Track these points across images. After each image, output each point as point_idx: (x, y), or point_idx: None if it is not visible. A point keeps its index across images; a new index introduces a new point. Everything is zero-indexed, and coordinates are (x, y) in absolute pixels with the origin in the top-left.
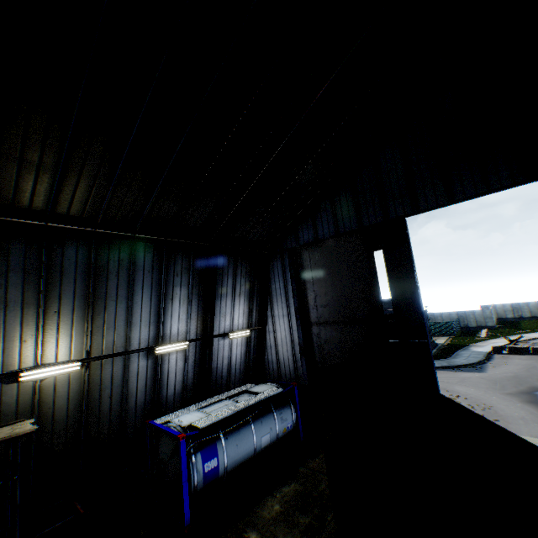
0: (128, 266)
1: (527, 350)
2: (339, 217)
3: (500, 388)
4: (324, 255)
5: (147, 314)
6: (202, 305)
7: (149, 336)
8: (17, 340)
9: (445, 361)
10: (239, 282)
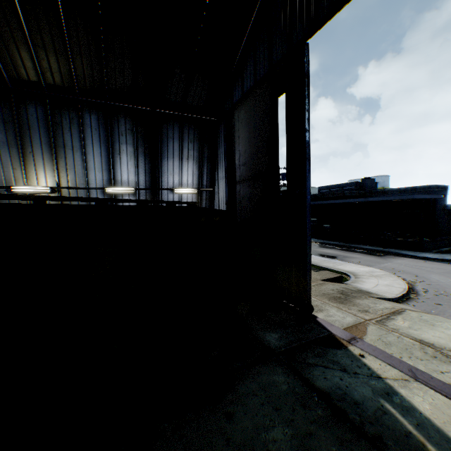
0: (78, 123)
1: None
2: (257, 64)
3: None
4: (246, 112)
5: (99, 163)
6: (148, 162)
7: (103, 180)
8: (10, 167)
9: None
10: (187, 146)
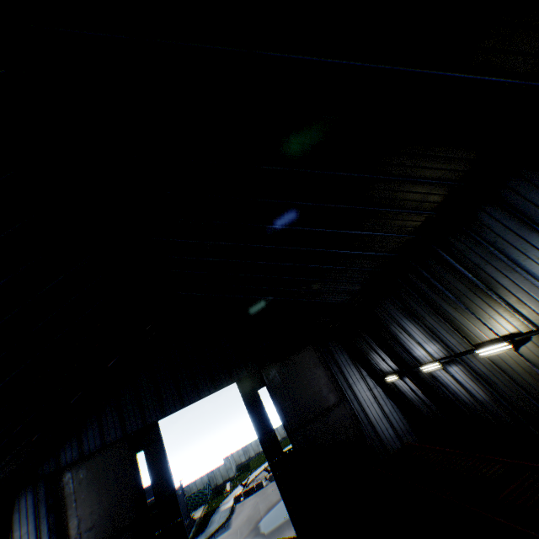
0: None
1: (254, 487)
2: (105, 429)
3: (241, 535)
4: (90, 471)
5: None
6: None
7: None
8: None
9: (204, 534)
10: None
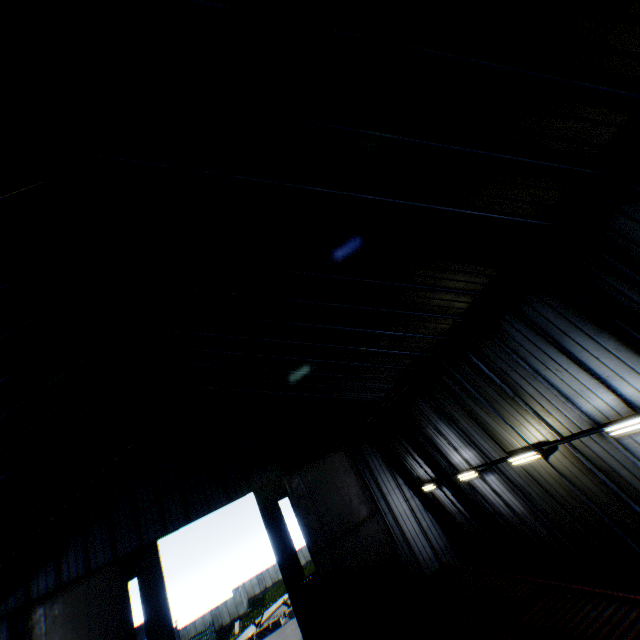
0: None
1: (269, 626)
2: (92, 551)
3: None
4: (68, 604)
5: None
6: None
7: None
8: None
9: None
10: None
